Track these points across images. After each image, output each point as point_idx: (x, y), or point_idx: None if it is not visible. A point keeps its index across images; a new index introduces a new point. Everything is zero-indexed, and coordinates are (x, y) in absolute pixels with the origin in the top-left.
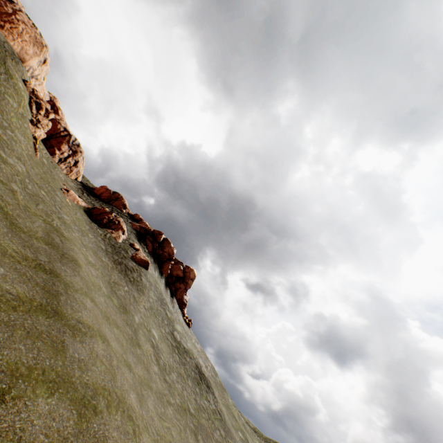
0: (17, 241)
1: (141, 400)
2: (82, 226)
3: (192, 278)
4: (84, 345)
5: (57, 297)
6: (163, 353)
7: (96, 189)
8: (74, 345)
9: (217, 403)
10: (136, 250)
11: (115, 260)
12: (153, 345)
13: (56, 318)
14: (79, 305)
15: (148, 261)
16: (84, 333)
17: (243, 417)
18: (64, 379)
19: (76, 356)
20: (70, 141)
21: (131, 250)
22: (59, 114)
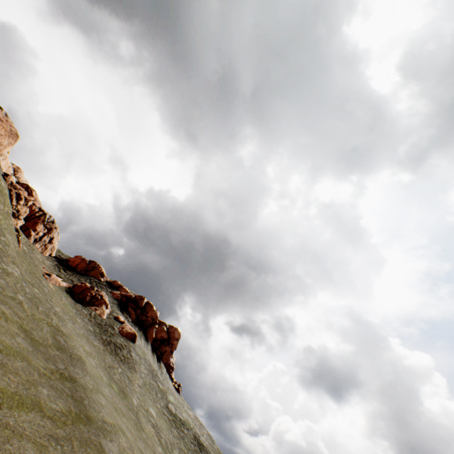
0: (41, 357)
1: None
2: (69, 312)
3: (177, 338)
4: (114, 442)
5: (83, 403)
6: (162, 431)
7: (71, 260)
8: (108, 444)
9: None
10: (121, 323)
11: (105, 340)
12: (153, 424)
13: (90, 423)
14: (99, 404)
15: (135, 333)
16: (110, 430)
17: None
18: None
19: (112, 453)
20: (45, 220)
21: (117, 325)
22: (33, 195)
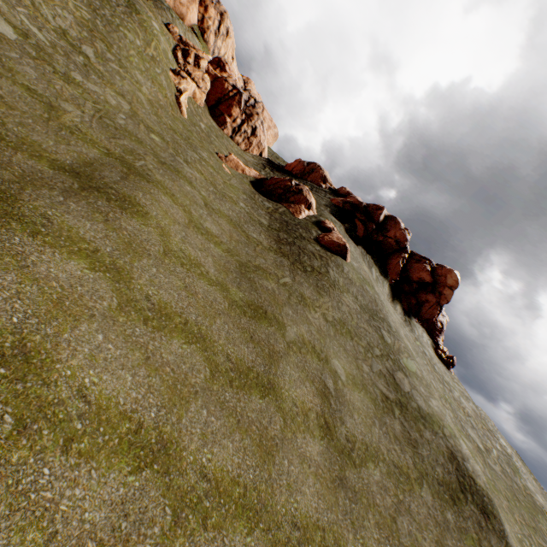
0: None
1: None
2: (229, 192)
3: (451, 286)
4: None
5: None
6: (352, 411)
7: (287, 165)
8: None
9: None
10: (326, 231)
11: (281, 240)
12: (324, 391)
13: None
14: None
15: (344, 245)
16: None
17: None
18: None
19: None
20: (240, 101)
21: (318, 231)
22: (226, 71)
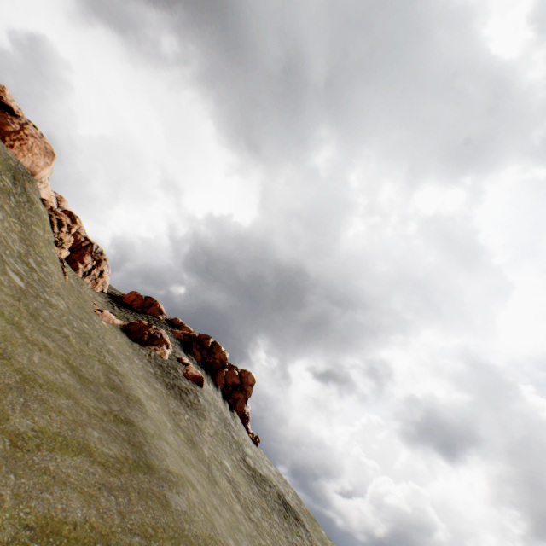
0: (91, 396)
1: (238, 545)
2: (126, 352)
3: (251, 384)
4: (181, 495)
5: (143, 449)
6: (240, 487)
7: (125, 297)
8: (174, 498)
9: (310, 538)
10: (185, 365)
11: (167, 384)
12: (228, 479)
13: (151, 472)
14: (162, 452)
15: (202, 376)
16: (176, 482)
17: None
18: (180, 534)
19: (179, 509)
20: (92, 251)
21: (181, 367)
22: (77, 223)
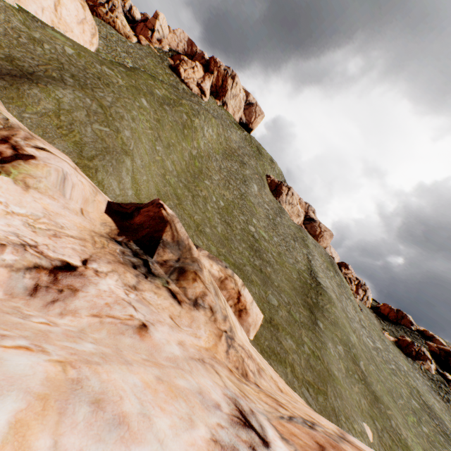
0: (425, 413)
1: None
2: (408, 368)
3: None
4: None
5: None
6: None
7: (381, 308)
8: None
9: None
10: (449, 381)
11: (442, 397)
12: None
13: None
14: None
15: None
16: None
17: None
18: None
19: None
20: (361, 285)
21: (446, 382)
22: (349, 268)
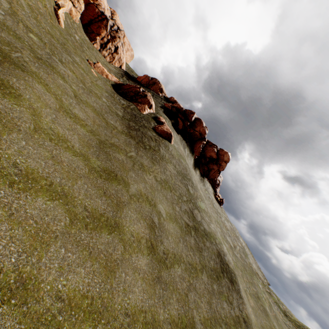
0: None
1: None
2: (95, 89)
3: (226, 161)
4: None
5: None
6: (168, 235)
7: (138, 77)
8: None
9: (241, 306)
10: (160, 124)
11: (130, 127)
12: (152, 224)
13: None
14: None
15: (170, 133)
16: None
17: (272, 296)
18: None
19: None
20: (107, 25)
21: (155, 123)
22: (97, 0)
